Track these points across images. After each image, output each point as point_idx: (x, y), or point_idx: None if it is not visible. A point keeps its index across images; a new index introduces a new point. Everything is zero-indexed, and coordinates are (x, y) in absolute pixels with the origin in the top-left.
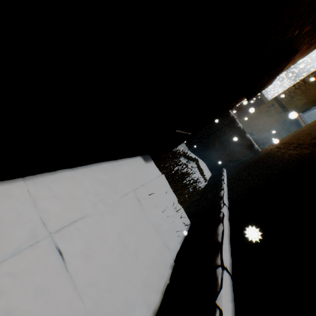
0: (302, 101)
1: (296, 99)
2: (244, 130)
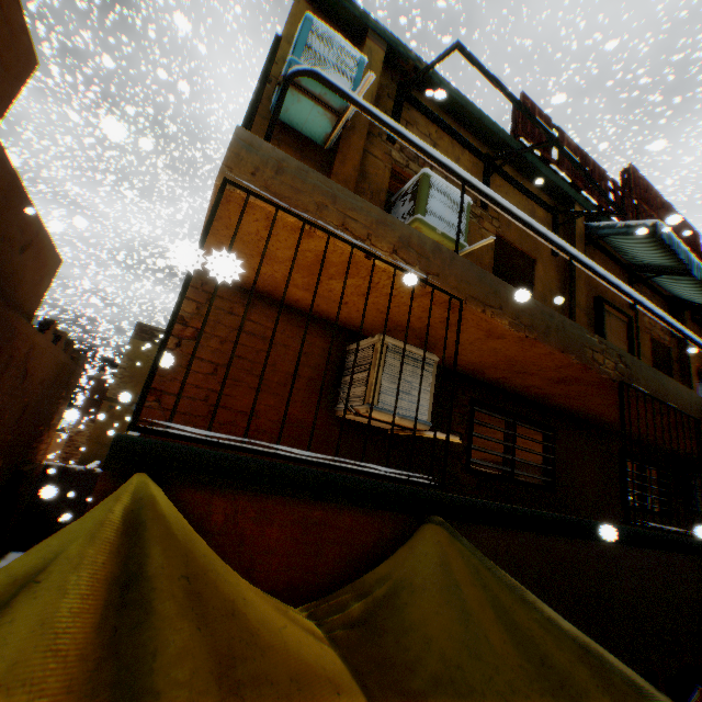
0: (141, 385)
1: (134, 387)
2: (90, 468)
